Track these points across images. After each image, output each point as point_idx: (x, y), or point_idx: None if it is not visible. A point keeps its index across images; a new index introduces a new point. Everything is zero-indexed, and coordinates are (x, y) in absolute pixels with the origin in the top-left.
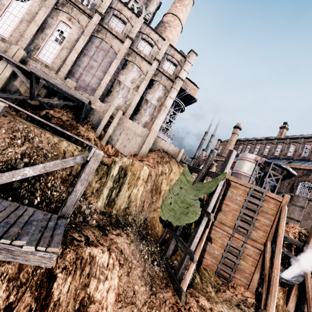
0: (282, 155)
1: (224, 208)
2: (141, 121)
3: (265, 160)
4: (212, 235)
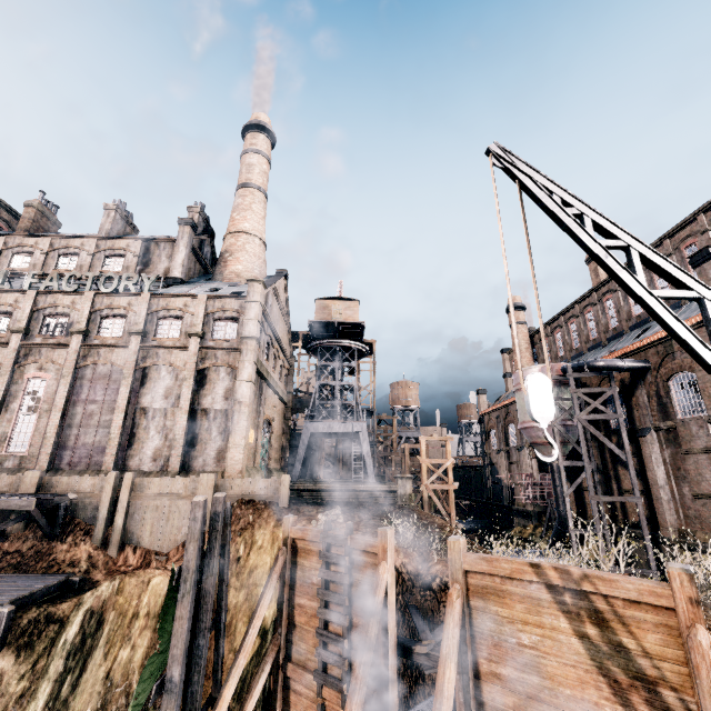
0: (624, 320)
1: (298, 618)
2: (209, 454)
3: (561, 368)
4: (294, 710)
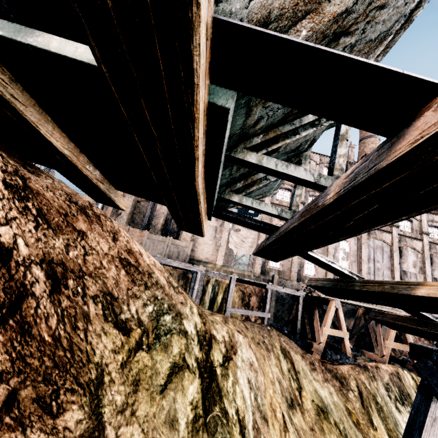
0: None
1: None
2: None
3: None
4: None
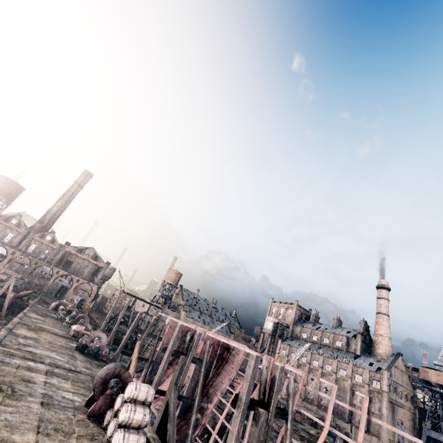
0: None
1: None
2: (375, 429)
3: None
4: None
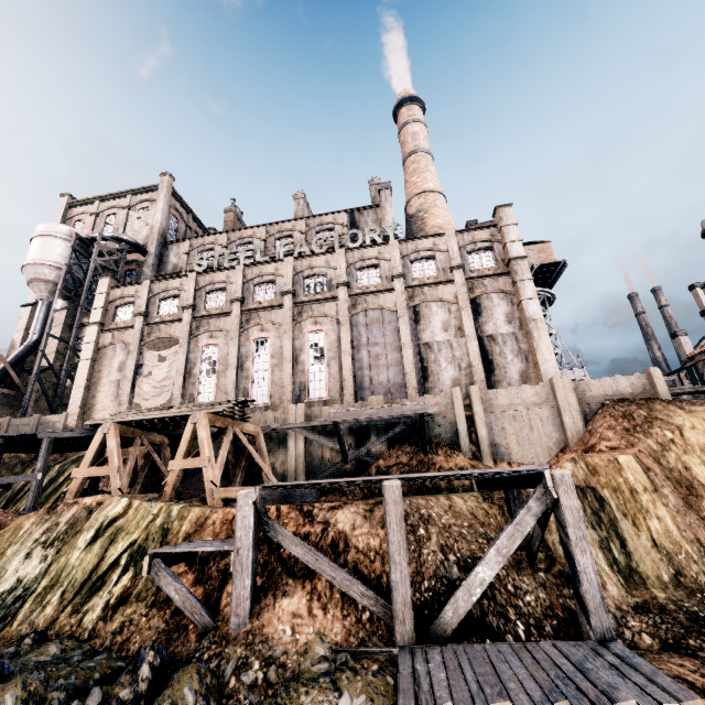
0: None
1: None
2: (511, 377)
3: None
4: None
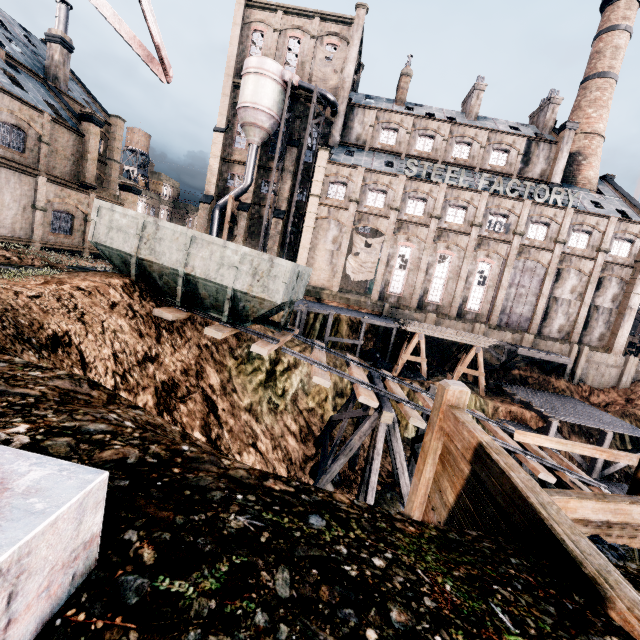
0: None
1: None
2: (594, 335)
3: None
4: None
